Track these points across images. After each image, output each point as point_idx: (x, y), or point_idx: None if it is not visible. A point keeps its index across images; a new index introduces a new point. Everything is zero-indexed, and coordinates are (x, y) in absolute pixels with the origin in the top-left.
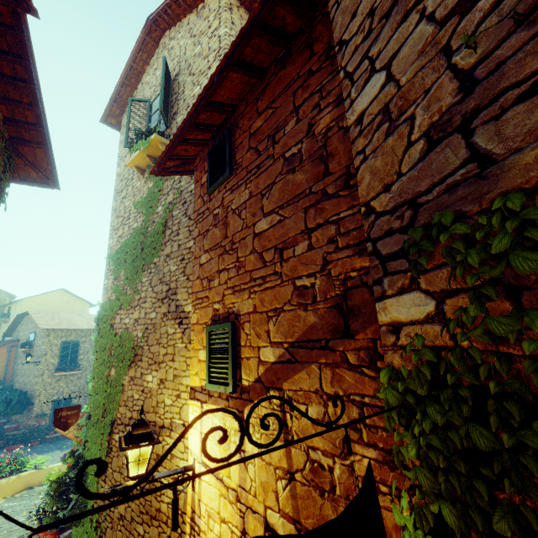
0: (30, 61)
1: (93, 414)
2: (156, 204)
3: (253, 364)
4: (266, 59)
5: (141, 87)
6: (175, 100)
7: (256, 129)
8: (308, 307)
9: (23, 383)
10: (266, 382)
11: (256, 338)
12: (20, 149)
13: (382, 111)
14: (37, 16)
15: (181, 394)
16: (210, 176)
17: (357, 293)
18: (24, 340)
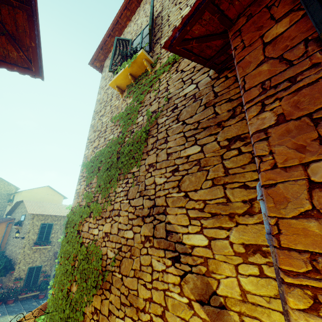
0: None
1: None
2: (136, 115)
3: None
4: None
5: (123, 37)
6: (158, 30)
7: None
8: None
9: (11, 251)
10: None
11: None
12: None
13: None
14: None
15: None
16: (319, 3)
17: None
18: (18, 220)
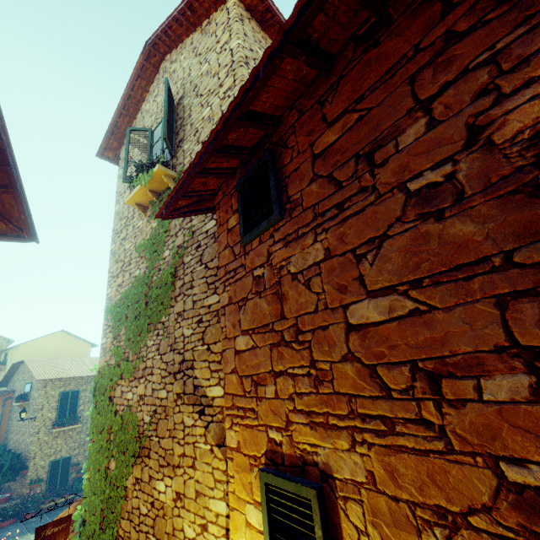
0: None
1: (88, 522)
2: (162, 248)
3: None
4: (338, 37)
5: (141, 117)
6: (180, 126)
7: (326, 147)
8: None
9: (18, 442)
10: None
11: None
12: None
13: None
14: None
15: (208, 526)
16: (243, 218)
17: None
18: (20, 392)
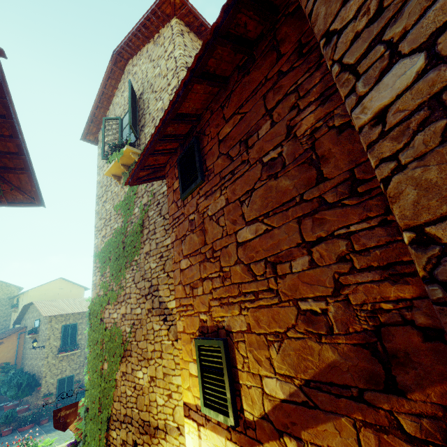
0: (7, 98)
1: (90, 408)
2: (133, 206)
3: (256, 395)
4: (227, 68)
5: (112, 108)
6: (141, 115)
7: (225, 136)
8: (321, 338)
9: (32, 366)
10: (276, 422)
11: (256, 363)
12: (6, 176)
13: (427, 105)
14: (4, 56)
15: (172, 394)
16: (182, 182)
17: (399, 333)
18: (31, 327)
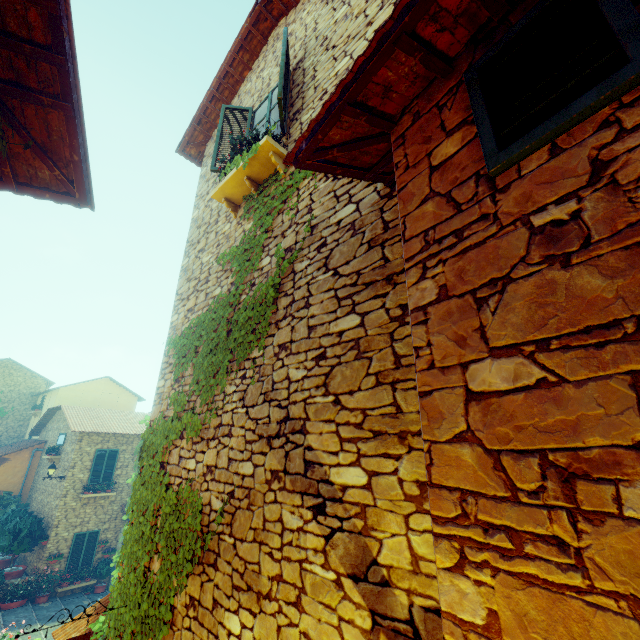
0: None
1: None
2: (259, 254)
3: None
4: None
5: (237, 101)
6: (297, 94)
7: None
8: None
9: (42, 504)
10: None
11: None
12: (18, 111)
13: None
14: None
15: None
16: (492, 123)
17: None
18: (52, 443)
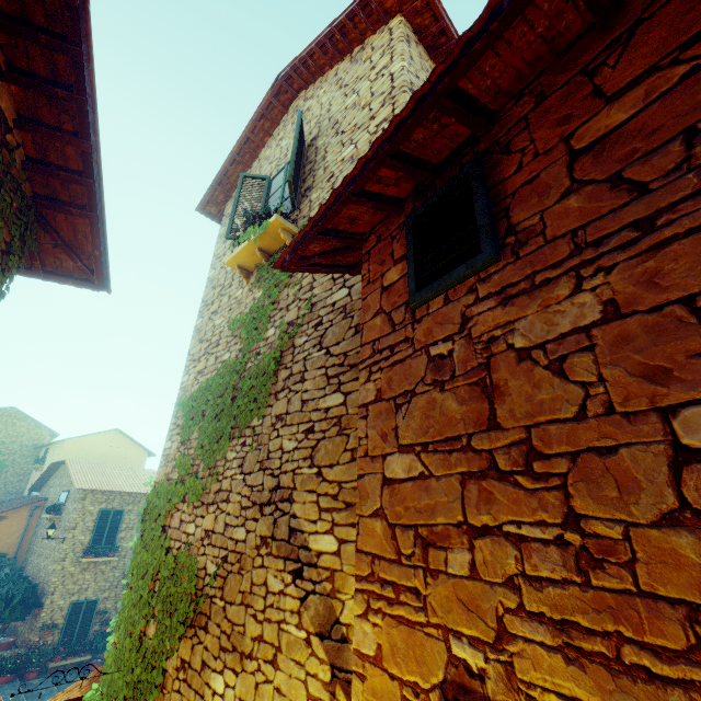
0: (82, 48)
1: None
2: (266, 324)
3: None
4: None
5: (257, 165)
6: (309, 171)
7: (604, 134)
8: None
9: (38, 568)
10: None
11: None
12: (50, 217)
13: None
14: None
15: None
16: (416, 266)
17: None
18: (53, 501)
